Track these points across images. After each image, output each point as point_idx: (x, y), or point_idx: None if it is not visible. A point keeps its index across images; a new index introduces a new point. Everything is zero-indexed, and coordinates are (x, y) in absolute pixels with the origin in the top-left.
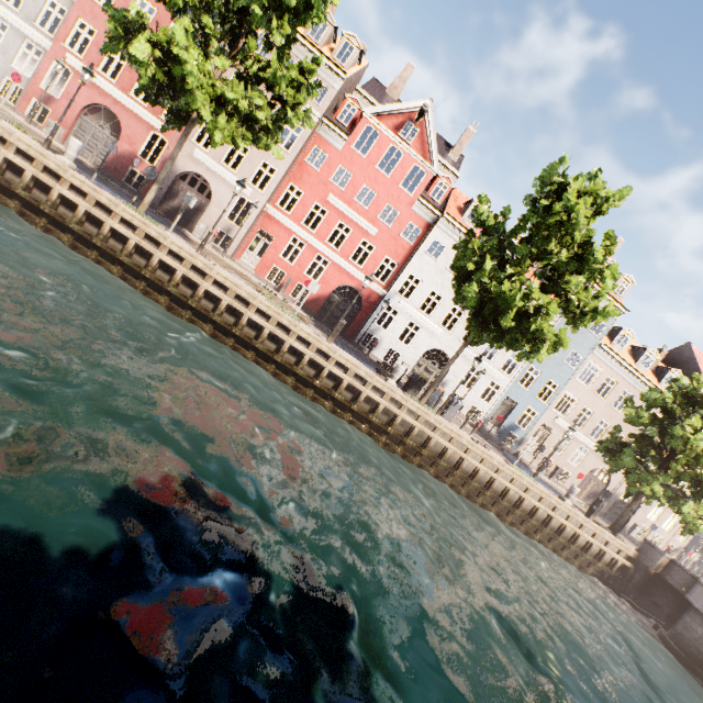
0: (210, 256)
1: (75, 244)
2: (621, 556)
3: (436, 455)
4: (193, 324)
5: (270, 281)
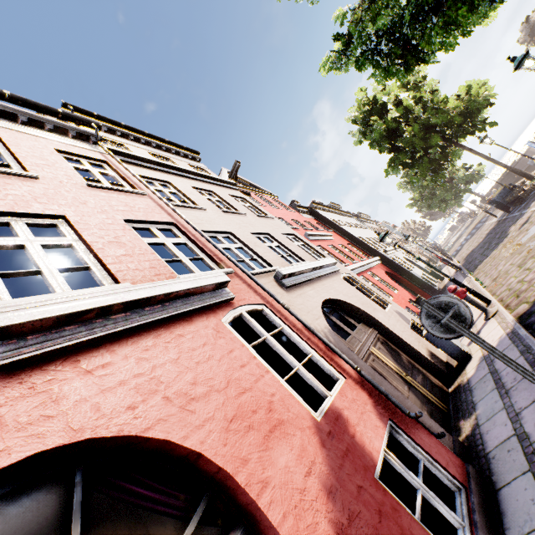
0: None
1: None
2: None
3: None
4: None
5: None
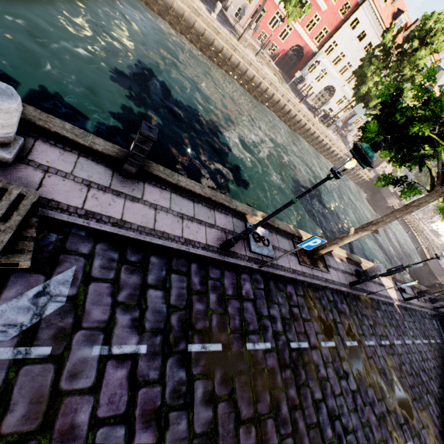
0: (248, 45)
1: (219, 64)
2: (367, 178)
3: (322, 145)
4: (255, 97)
5: (258, 41)
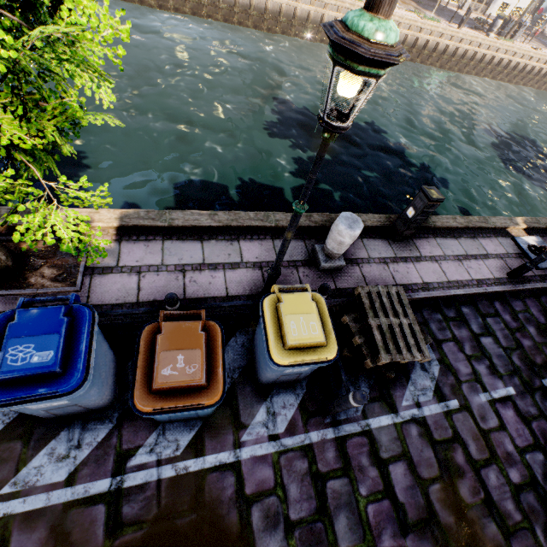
0: None
1: None
2: None
3: (510, 69)
4: None
5: None
